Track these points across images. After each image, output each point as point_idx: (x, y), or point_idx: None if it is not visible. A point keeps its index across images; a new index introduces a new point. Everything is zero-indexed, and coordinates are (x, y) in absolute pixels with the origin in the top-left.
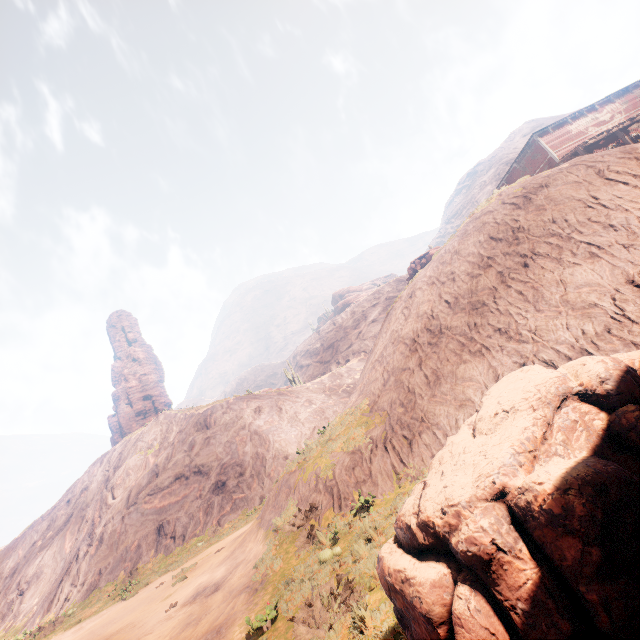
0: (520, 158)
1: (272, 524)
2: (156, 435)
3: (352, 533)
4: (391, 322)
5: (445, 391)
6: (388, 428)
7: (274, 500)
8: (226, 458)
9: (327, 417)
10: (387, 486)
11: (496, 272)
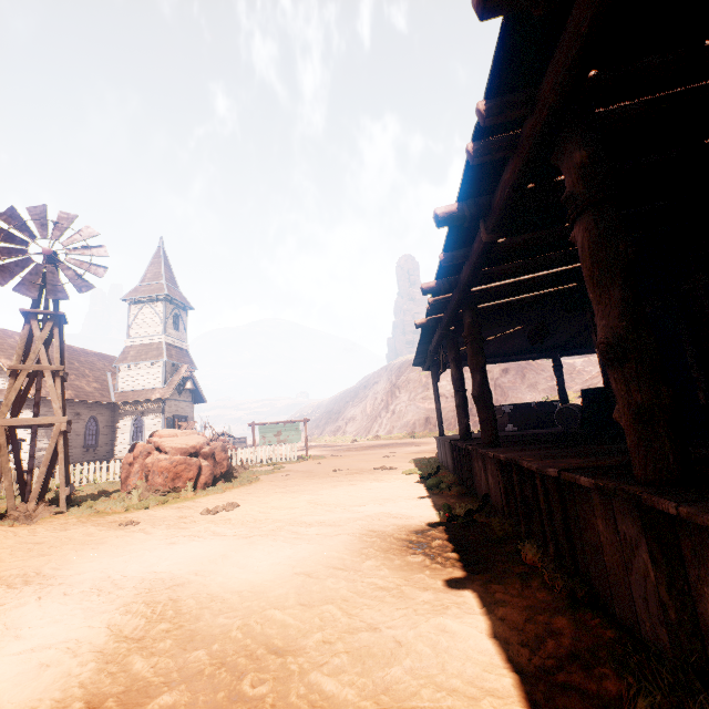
0: None
1: None
2: None
3: None
4: None
5: None
6: None
7: None
8: None
9: None
10: None
11: None
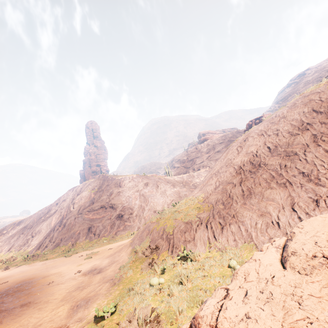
0: None
1: (134, 248)
2: (97, 184)
3: (174, 271)
4: (228, 153)
5: (253, 203)
6: (211, 215)
7: (141, 234)
8: (126, 204)
9: (180, 196)
10: (202, 248)
11: (311, 134)
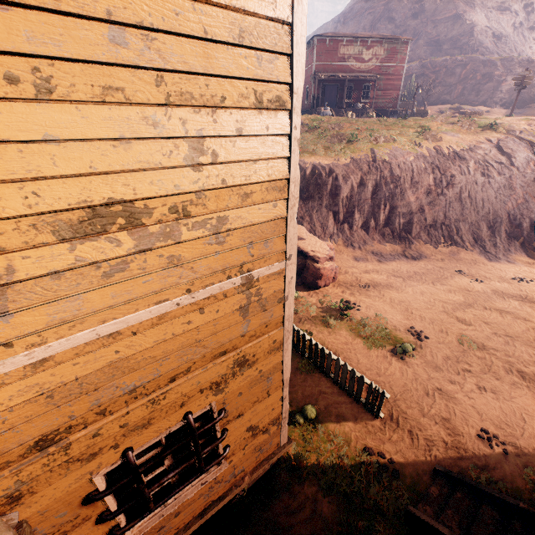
0: (309, 45)
1: None
2: None
3: None
4: None
5: None
6: None
7: None
8: None
9: None
10: None
11: None
